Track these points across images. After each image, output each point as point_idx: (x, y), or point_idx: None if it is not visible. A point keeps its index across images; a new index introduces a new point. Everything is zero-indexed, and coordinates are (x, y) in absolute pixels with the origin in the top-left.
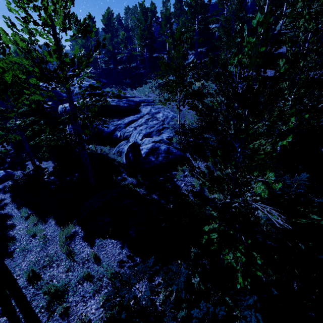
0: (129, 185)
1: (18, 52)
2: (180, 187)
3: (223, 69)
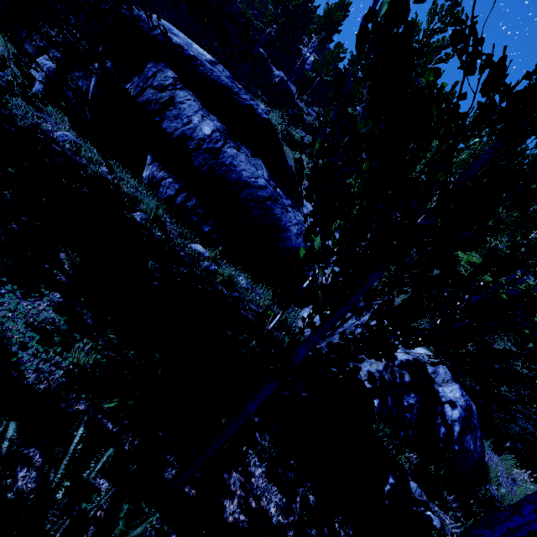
0: None
1: None
2: None
3: None
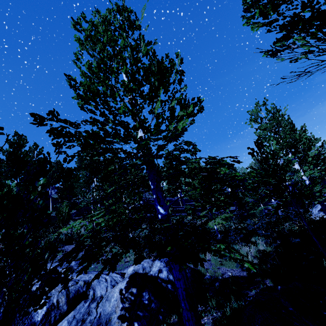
0: (234, 308)
1: (177, 76)
2: (236, 275)
3: (261, 150)
